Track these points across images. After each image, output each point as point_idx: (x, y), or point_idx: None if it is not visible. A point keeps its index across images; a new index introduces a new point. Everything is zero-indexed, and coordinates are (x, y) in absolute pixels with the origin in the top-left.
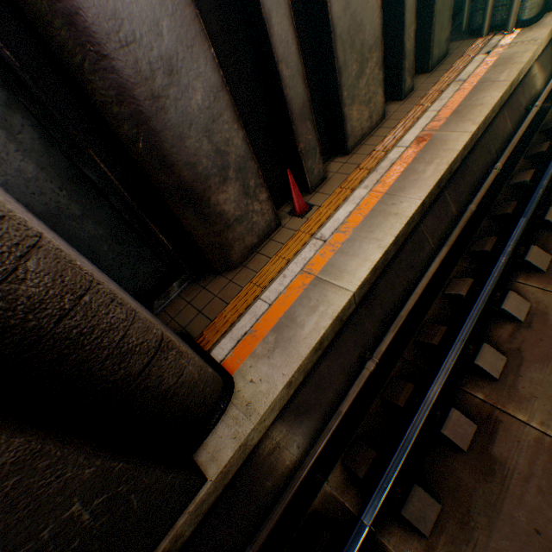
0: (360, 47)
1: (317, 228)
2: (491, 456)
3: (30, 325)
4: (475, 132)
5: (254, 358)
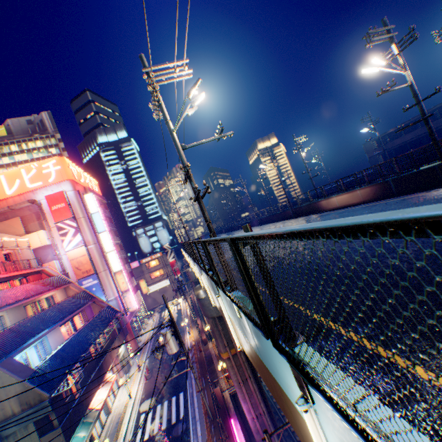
0: None
1: None
2: None
3: None
4: None
5: None
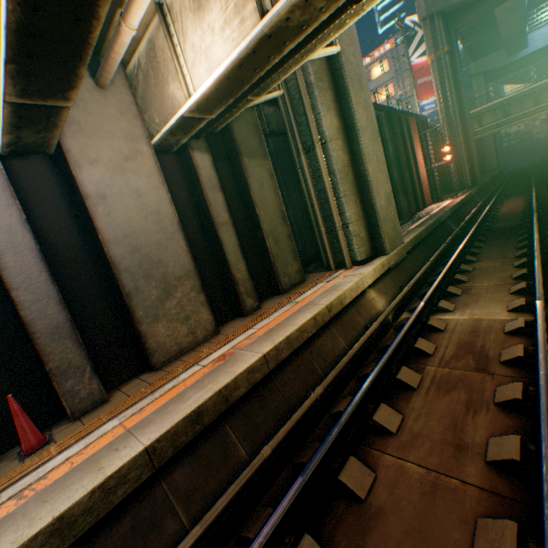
0: (164, 276)
1: (10, 483)
2: None
3: None
4: (273, 351)
5: None
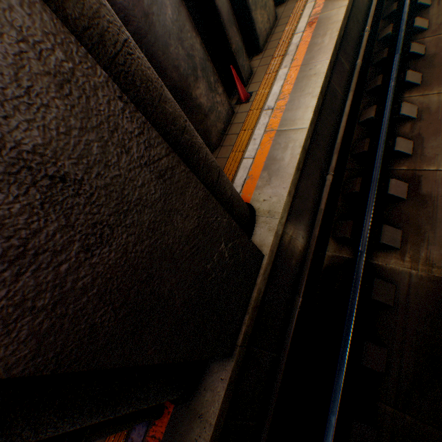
0: None
1: (263, 104)
2: (421, 195)
3: (173, 135)
4: (347, 6)
5: (258, 189)
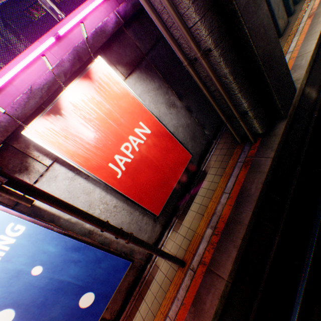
0: (276, 3)
1: (285, 52)
2: None
3: None
4: None
5: None
